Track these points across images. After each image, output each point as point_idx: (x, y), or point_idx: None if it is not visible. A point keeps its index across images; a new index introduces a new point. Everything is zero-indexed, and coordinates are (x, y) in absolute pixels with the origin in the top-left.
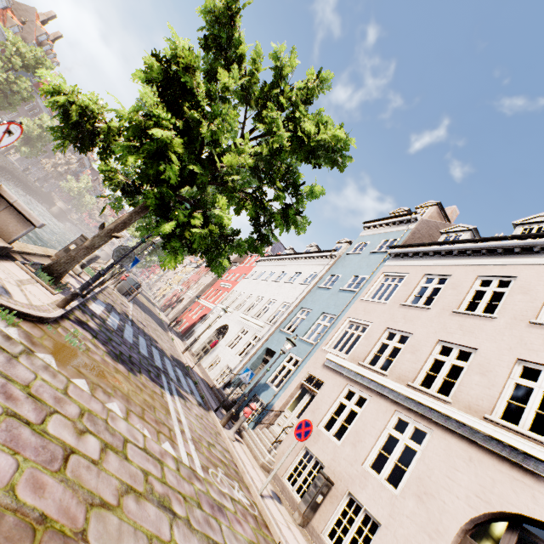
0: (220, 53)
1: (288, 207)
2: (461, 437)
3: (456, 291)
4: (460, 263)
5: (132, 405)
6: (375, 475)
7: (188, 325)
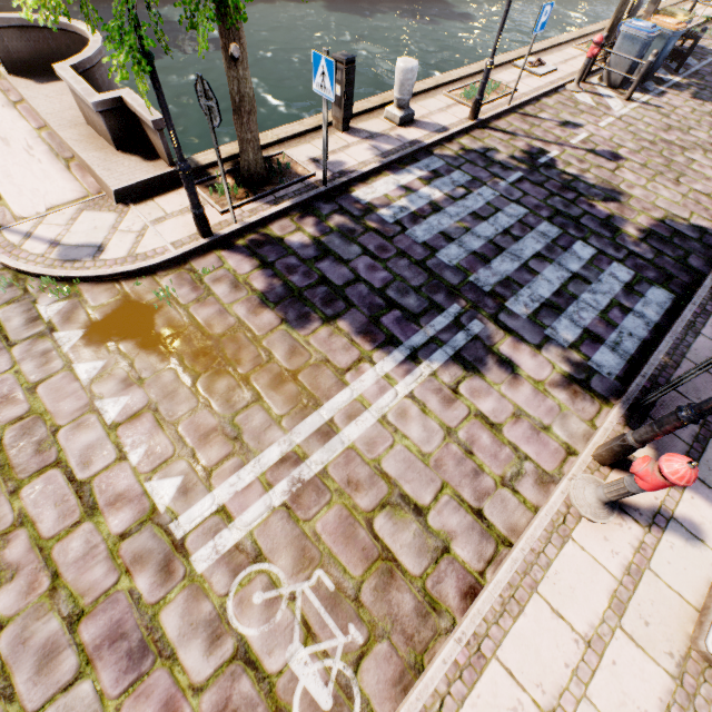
0: None
1: None
2: None
3: None
4: None
5: (174, 400)
6: None
7: None
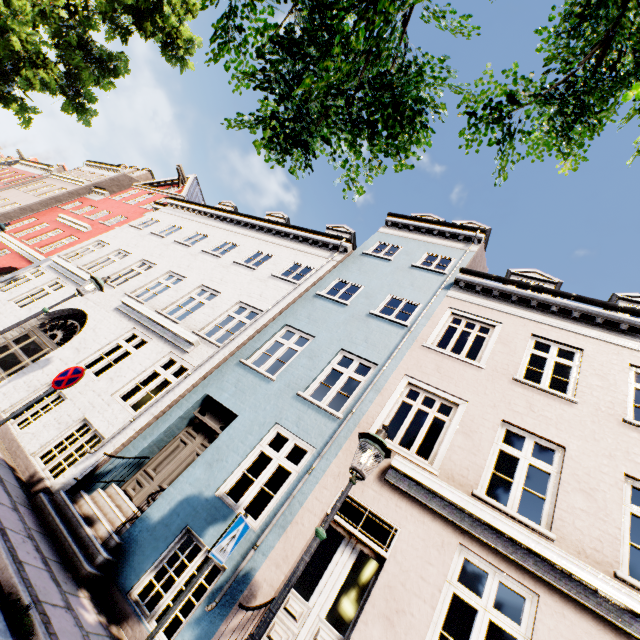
0: None
1: None
2: None
3: (607, 381)
4: (589, 333)
5: None
6: None
7: None
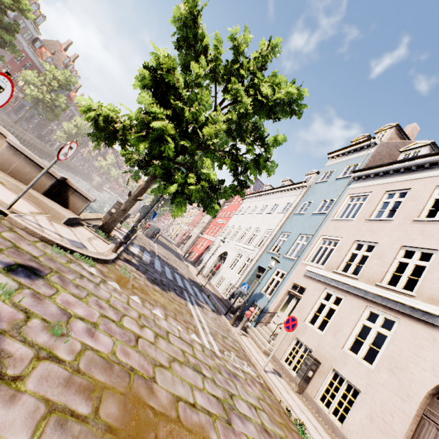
0: (190, 49)
1: (258, 156)
2: (425, 323)
3: (415, 202)
4: (418, 176)
5: (168, 311)
6: (353, 355)
7: (197, 255)
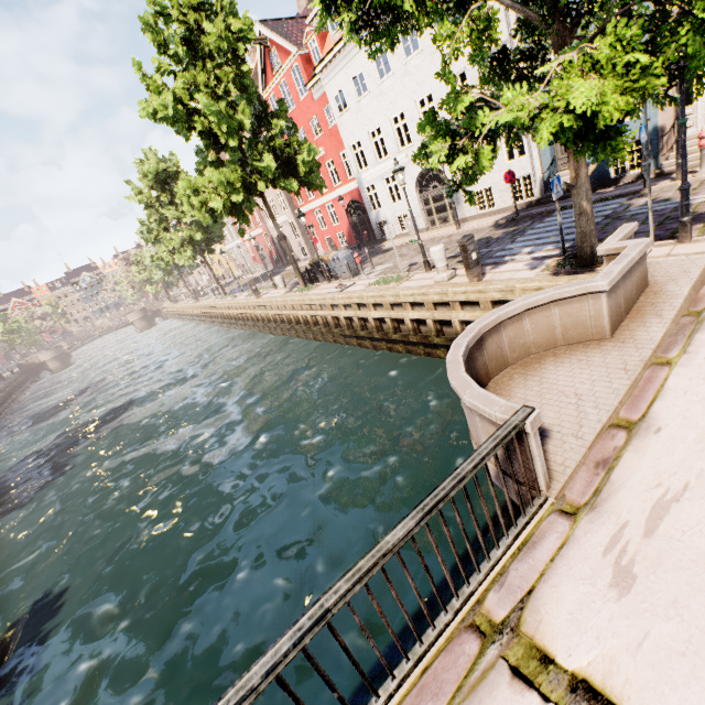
0: None
1: None
2: None
3: None
4: None
5: None
6: None
7: (345, 234)
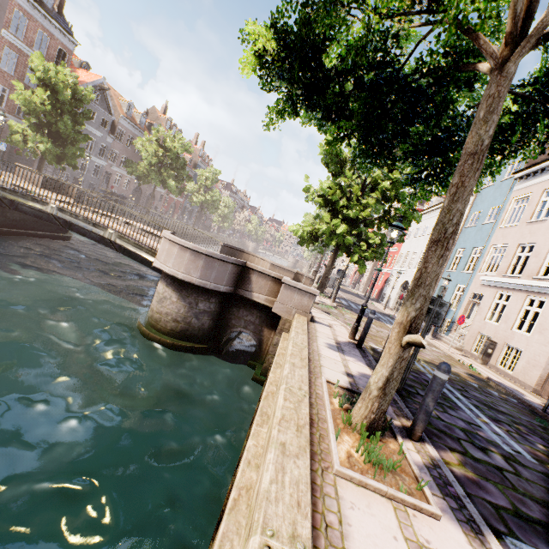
0: (335, 164)
1: (405, 212)
2: None
3: None
4: None
5: (376, 325)
6: (518, 332)
7: (377, 291)
